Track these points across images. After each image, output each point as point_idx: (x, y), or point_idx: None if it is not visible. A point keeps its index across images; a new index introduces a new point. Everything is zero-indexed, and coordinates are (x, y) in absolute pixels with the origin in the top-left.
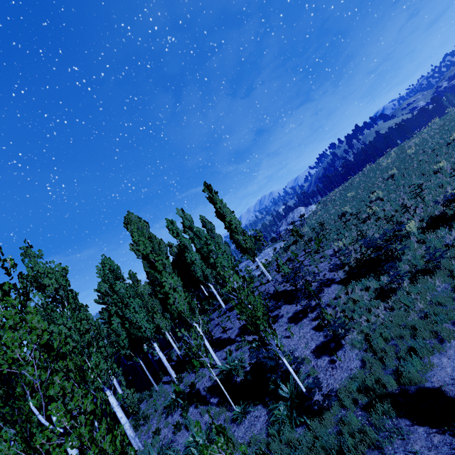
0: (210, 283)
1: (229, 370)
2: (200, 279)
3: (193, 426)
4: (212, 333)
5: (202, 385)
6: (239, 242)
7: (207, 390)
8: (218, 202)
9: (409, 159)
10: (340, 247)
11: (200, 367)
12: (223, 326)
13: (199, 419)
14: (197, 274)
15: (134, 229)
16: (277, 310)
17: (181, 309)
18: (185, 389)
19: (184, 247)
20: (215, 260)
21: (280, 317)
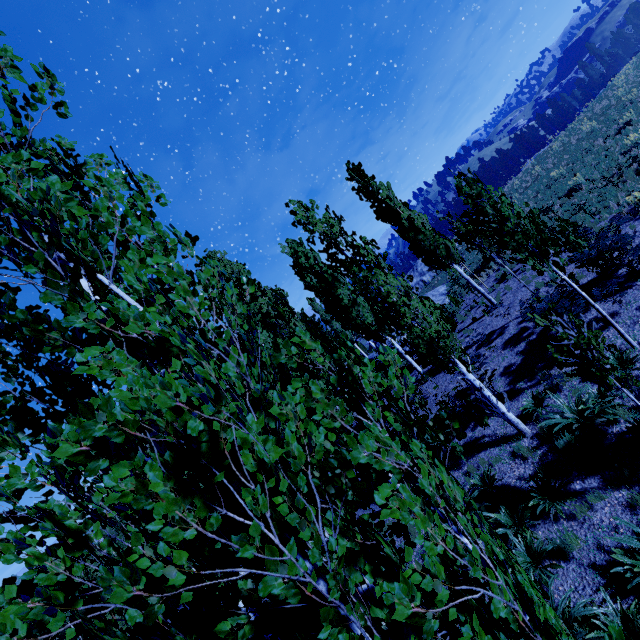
0: (389, 334)
1: (575, 422)
2: (371, 329)
3: (578, 547)
4: (423, 412)
5: (510, 476)
6: (432, 249)
7: (542, 475)
8: (383, 189)
9: (636, 103)
10: (637, 202)
11: (460, 458)
12: (456, 387)
13: (579, 529)
14: (366, 320)
15: (290, 202)
16: (585, 314)
17: (434, 331)
18: (472, 495)
19: (333, 278)
20: (503, 204)
21: (610, 317)
